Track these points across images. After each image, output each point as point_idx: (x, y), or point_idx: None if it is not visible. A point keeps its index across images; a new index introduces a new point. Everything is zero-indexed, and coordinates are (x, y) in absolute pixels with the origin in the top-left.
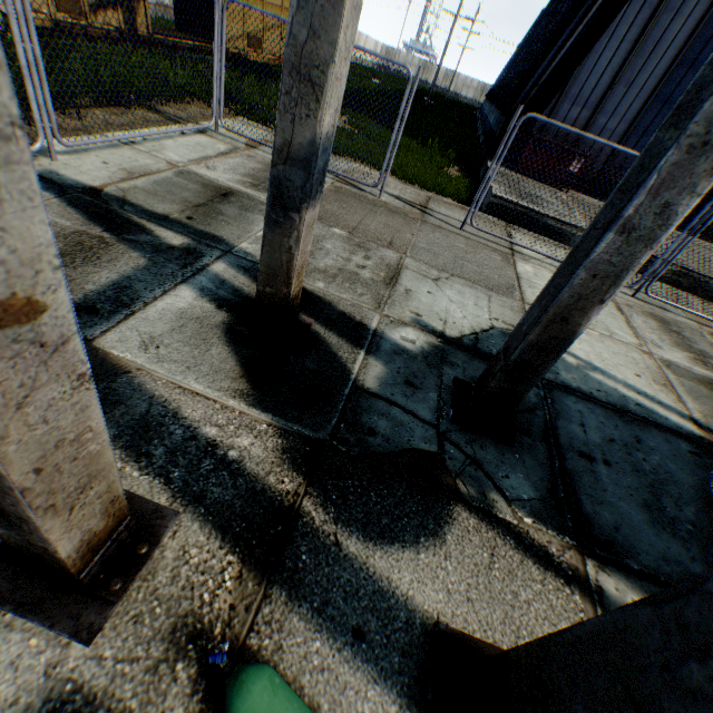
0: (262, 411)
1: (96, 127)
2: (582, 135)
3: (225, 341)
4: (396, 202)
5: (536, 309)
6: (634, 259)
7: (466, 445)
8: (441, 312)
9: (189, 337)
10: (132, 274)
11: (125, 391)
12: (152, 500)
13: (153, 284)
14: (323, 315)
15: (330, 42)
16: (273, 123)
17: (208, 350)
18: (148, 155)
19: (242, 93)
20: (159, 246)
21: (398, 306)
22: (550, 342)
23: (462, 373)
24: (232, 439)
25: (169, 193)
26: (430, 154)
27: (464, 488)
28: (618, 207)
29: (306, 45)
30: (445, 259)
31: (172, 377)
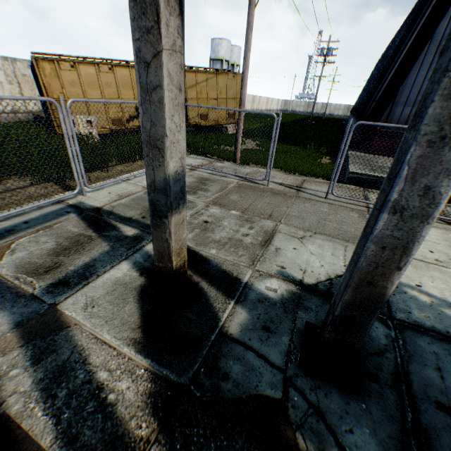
0: (144, 357)
1: (115, 174)
2: (401, 127)
3: (137, 299)
4: (279, 187)
5: (347, 272)
6: (415, 232)
7: (310, 391)
8: (302, 263)
9: (115, 297)
10: (97, 257)
11: (61, 342)
12: (38, 440)
13: (107, 262)
14: (210, 274)
15: (162, 126)
16: (210, 153)
17: (124, 307)
18: (133, 184)
19: (194, 142)
20: (120, 237)
21: (267, 262)
22: (364, 302)
23: (314, 316)
24: (115, 382)
25: (137, 204)
26: (308, 152)
27: (302, 442)
28: (386, 193)
29: (151, 129)
30: (310, 221)
31: (93, 329)
